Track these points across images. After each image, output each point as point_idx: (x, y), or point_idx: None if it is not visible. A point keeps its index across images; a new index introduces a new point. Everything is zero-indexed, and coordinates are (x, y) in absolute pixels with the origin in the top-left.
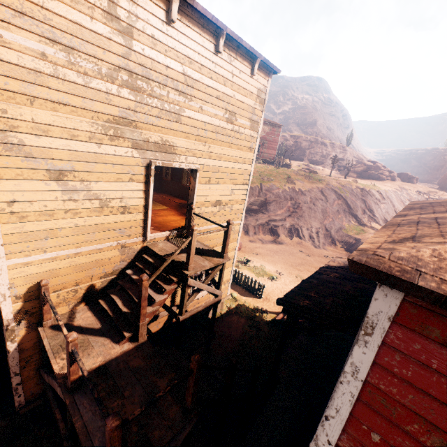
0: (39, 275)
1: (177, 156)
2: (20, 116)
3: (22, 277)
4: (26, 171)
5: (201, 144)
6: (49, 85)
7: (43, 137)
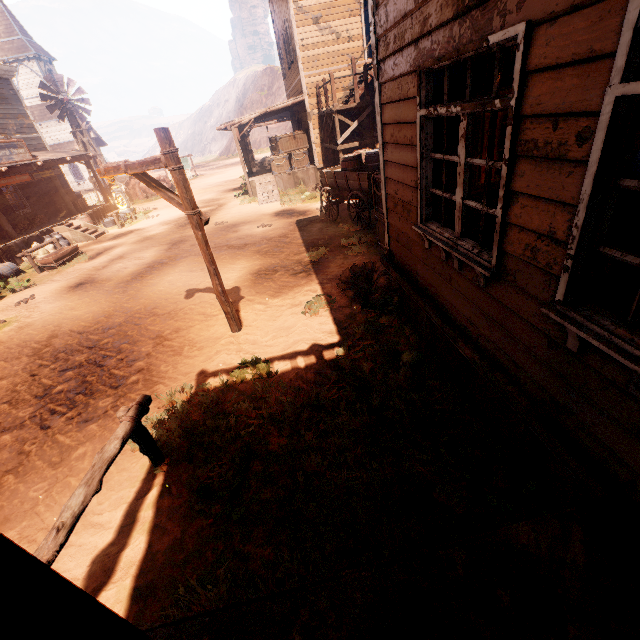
0: (315, 84)
1: None
2: None
3: (310, 84)
4: (305, 22)
5: None
6: None
7: (309, 1)
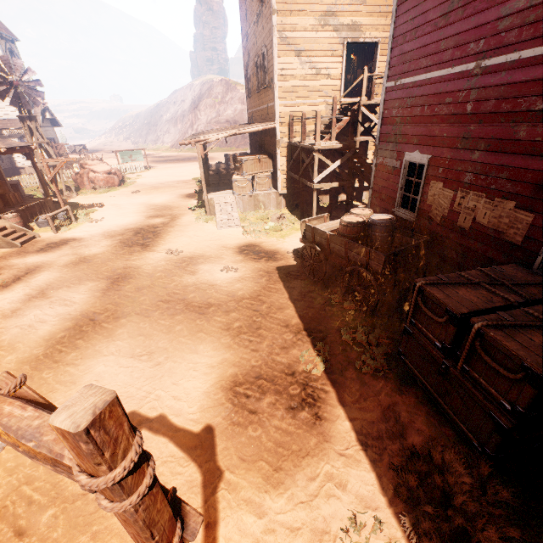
0: (289, 114)
1: (362, 34)
2: (286, 23)
3: (283, 113)
4: (287, 52)
5: (382, 19)
6: (297, 2)
7: (294, 33)
